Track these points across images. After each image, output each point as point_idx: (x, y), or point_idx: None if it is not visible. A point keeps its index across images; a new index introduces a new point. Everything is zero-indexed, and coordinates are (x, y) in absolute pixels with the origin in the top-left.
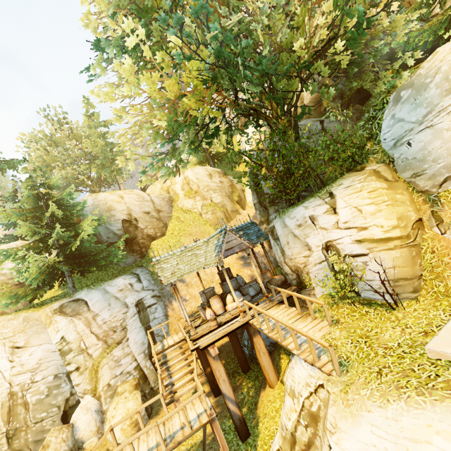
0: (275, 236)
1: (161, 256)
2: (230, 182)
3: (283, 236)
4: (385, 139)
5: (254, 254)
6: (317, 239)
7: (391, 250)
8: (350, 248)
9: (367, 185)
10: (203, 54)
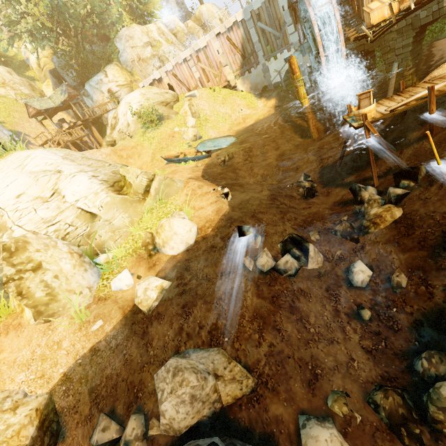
0: (86, 96)
1: (27, 100)
2: (28, 82)
3: (91, 90)
4: (116, 54)
5: (75, 113)
6: (105, 88)
7: (126, 88)
8: (115, 89)
9: (115, 68)
10: (45, 2)
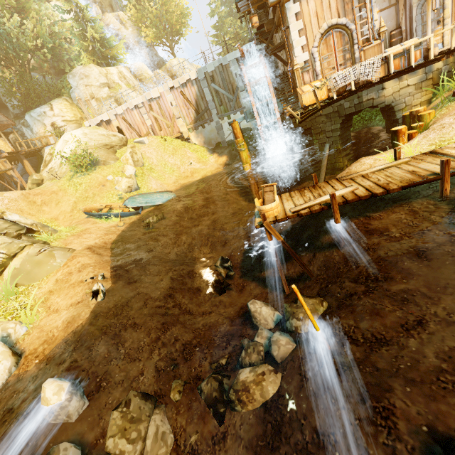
0: (26, 126)
1: None
2: None
3: (32, 121)
4: (68, 90)
5: (10, 141)
6: (48, 121)
7: (73, 124)
8: (61, 124)
9: (63, 102)
10: None
